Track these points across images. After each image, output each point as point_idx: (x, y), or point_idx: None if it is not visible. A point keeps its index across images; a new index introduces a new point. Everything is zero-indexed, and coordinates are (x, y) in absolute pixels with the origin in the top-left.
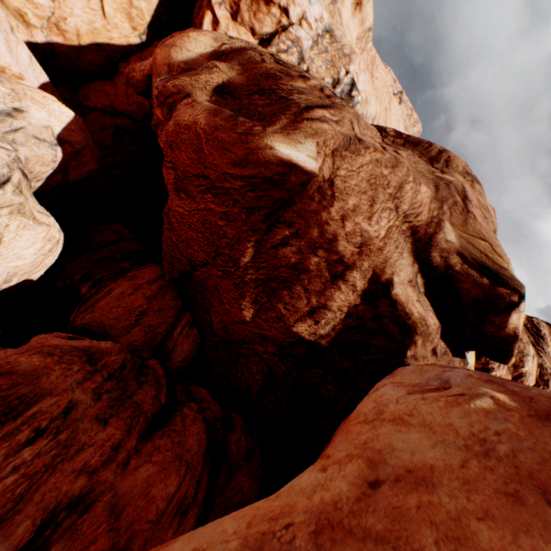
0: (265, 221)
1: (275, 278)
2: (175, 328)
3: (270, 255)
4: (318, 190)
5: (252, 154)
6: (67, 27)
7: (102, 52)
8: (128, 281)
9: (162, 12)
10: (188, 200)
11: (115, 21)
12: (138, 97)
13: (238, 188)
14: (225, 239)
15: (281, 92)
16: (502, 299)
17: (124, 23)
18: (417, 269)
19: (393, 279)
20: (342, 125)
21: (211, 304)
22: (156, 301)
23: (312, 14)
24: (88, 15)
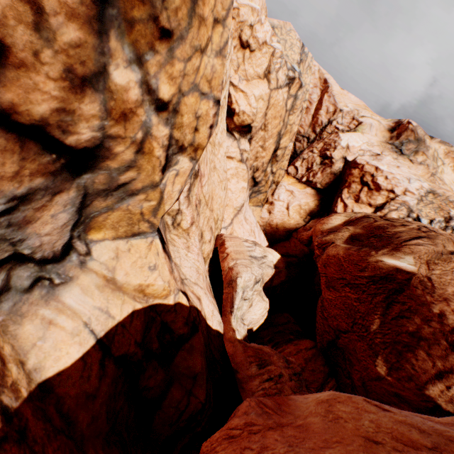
0: (384, 301)
1: (399, 342)
2: (323, 387)
3: (392, 324)
4: (419, 282)
5: (370, 265)
6: (272, 223)
7: (285, 229)
8: (293, 345)
9: (315, 207)
10: (334, 291)
11: (293, 216)
12: (300, 246)
13: (364, 283)
14: (358, 313)
15: (387, 234)
16: None
17: (296, 216)
18: None
19: None
20: (435, 246)
21: (351, 363)
22: (310, 363)
23: (412, 187)
24: (282, 217)
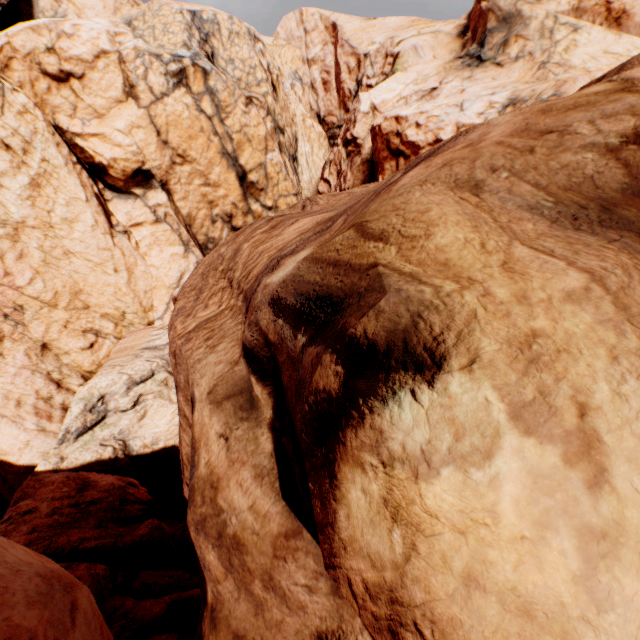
0: None
1: None
2: None
3: None
4: None
5: None
6: None
7: None
8: None
9: None
10: None
11: None
12: None
13: None
14: None
15: None
16: (301, 391)
17: None
18: (247, 365)
19: (195, 393)
20: None
21: None
22: None
23: (469, 115)
24: None
